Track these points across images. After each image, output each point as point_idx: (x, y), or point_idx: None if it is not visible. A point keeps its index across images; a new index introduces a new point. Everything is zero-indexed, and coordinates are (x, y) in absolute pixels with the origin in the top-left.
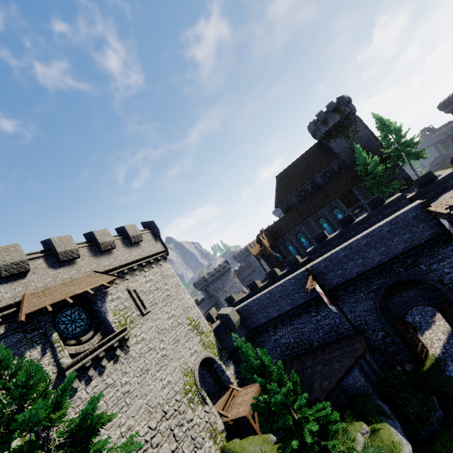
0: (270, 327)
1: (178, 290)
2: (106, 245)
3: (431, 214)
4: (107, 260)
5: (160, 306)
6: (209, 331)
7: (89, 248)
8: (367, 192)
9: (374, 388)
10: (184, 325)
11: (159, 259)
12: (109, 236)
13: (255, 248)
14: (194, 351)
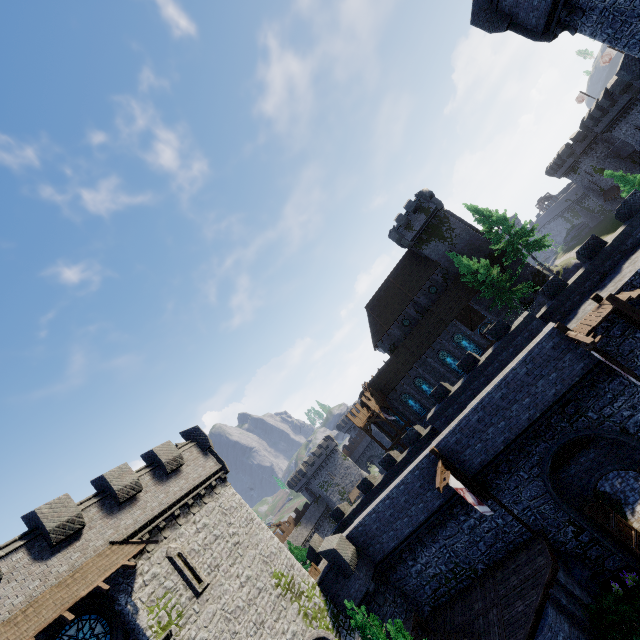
0: (405, 552)
1: (251, 529)
2: (126, 492)
3: (574, 340)
4: (131, 516)
5: (224, 567)
6: (312, 587)
7: (100, 505)
8: (490, 304)
9: (588, 636)
10: (268, 591)
11: (214, 485)
12: (130, 475)
13: (360, 415)
14: (291, 635)
